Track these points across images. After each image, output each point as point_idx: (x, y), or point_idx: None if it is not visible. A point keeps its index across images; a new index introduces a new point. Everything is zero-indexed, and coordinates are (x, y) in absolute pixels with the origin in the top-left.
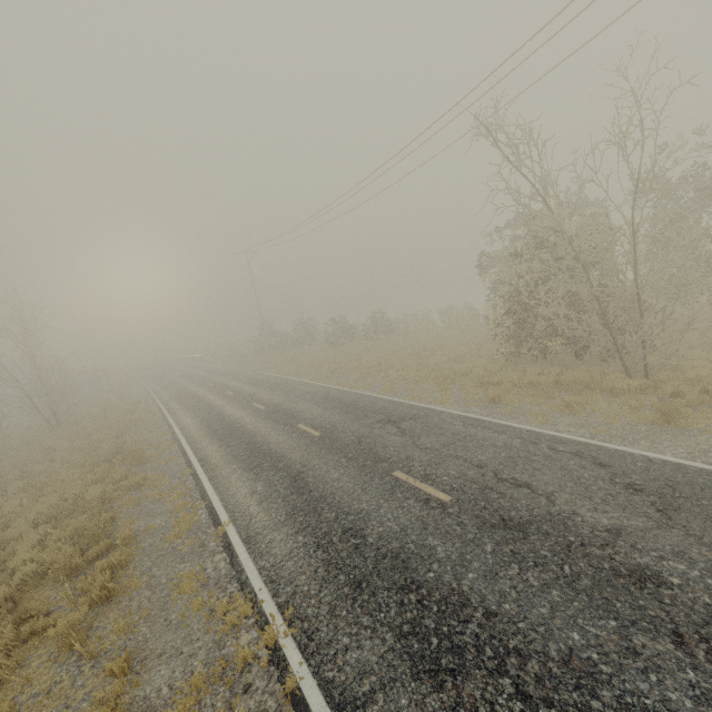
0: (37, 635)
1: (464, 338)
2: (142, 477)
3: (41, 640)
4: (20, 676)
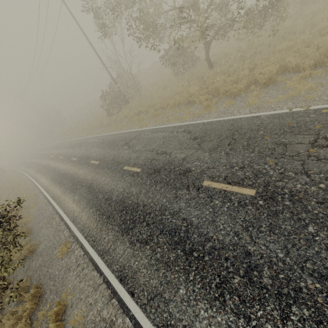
0: None
1: None
2: None
3: None
4: None
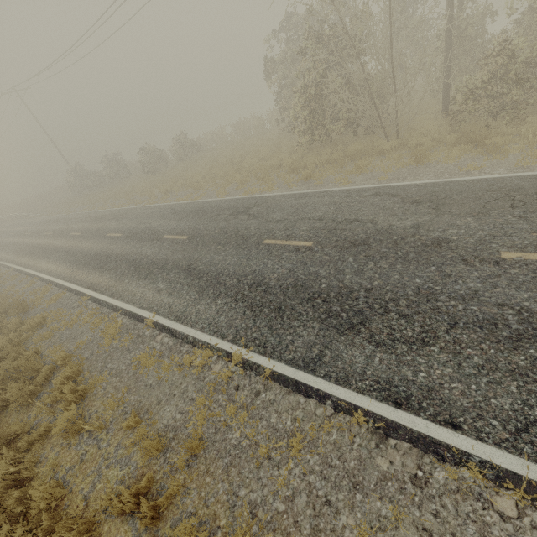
0: (35, 443)
1: (263, 142)
2: (40, 317)
3: (44, 442)
4: (48, 466)
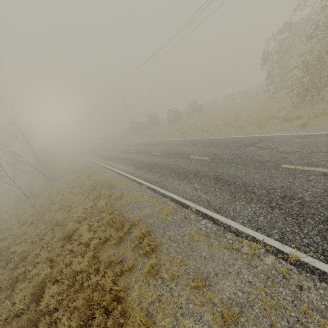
0: (124, 272)
1: (250, 105)
2: (120, 193)
3: (131, 274)
4: (137, 295)
